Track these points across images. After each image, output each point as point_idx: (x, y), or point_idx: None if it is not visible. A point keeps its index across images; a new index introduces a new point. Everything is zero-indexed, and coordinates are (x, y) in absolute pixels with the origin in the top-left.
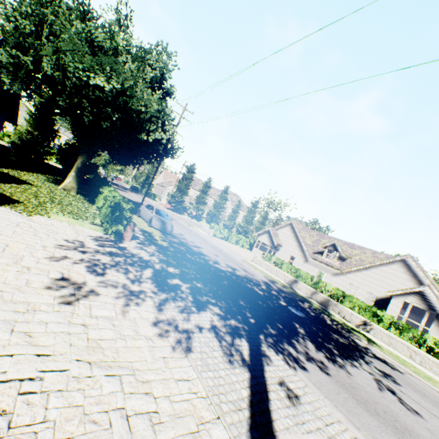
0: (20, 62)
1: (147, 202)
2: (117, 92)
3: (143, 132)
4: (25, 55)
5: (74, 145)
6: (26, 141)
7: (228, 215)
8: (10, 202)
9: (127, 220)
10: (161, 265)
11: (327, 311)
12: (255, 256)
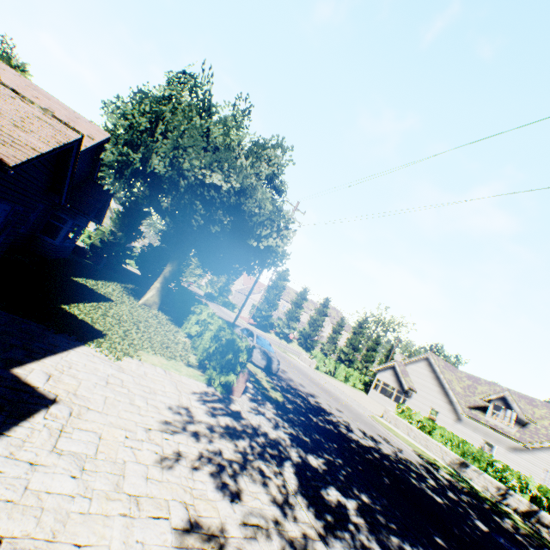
0: (128, 160)
1: (226, 314)
2: (233, 192)
3: (252, 237)
4: (134, 152)
5: (159, 248)
6: (107, 243)
7: (326, 335)
8: (94, 336)
9: (241, 365)
10: (296, 449)
11: (545, 539)
12: (386, 410)
